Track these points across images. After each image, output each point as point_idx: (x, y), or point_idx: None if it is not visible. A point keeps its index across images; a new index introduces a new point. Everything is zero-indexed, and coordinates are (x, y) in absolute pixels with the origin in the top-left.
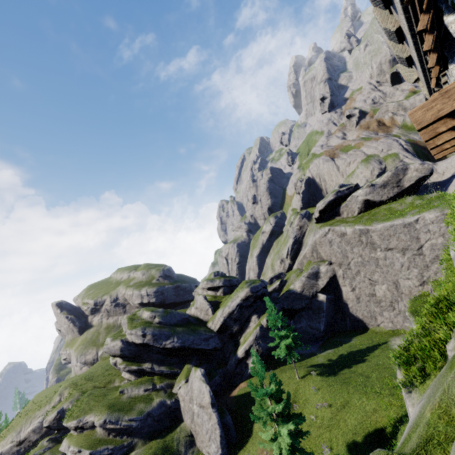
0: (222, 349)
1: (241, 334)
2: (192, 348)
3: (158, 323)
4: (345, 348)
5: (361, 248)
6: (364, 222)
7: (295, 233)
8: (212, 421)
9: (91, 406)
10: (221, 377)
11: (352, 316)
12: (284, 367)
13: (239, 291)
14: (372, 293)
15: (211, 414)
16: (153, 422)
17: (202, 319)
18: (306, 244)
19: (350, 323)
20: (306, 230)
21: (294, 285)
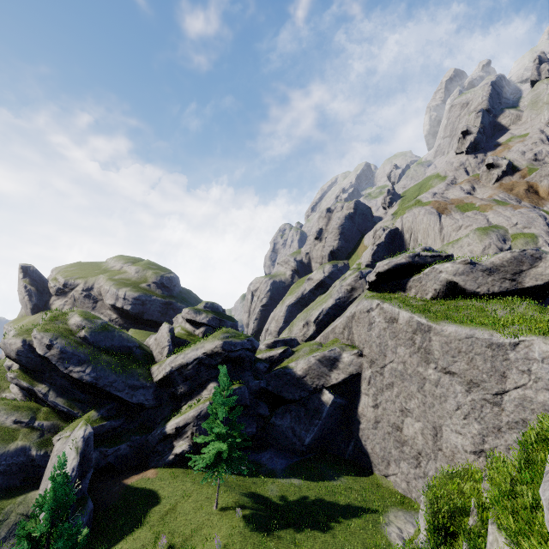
0: (157, 409)
1: (187, 400)
2: (107, 390)
3: (82, 338)
4: (319, 487)
5: (409, 351)
6: (431, 313)
7: (341, 294)
8: None
9: None
10: (132, 447)
11: (359, 441)
12: None
13: (209, 340)
14: (397, 425)
15: None
16: None
17: (154, 357)
18: (344, 313)
19: (353, 450)
20: (358, 296)
21: (297, 363)
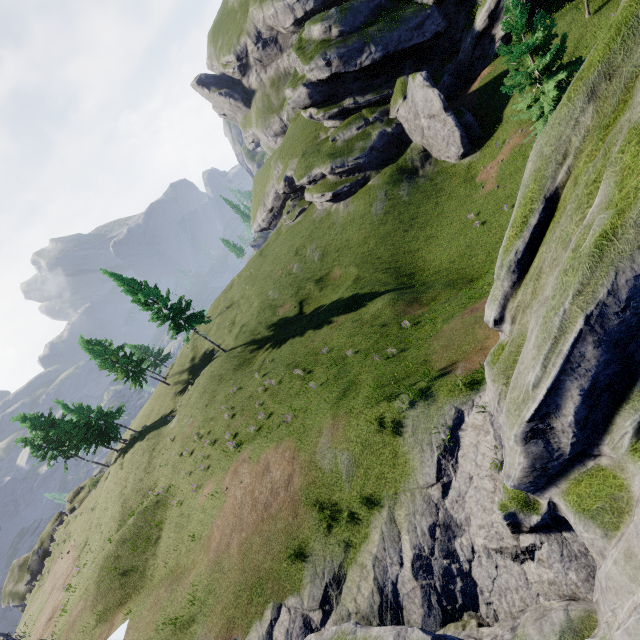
0: (448, 32)
1: None
2: (400, 51)
3: (339, 37)
4: None
5: None
6: None
7: None
8: (447, 127)
9: (311, 163)
10: (451, 75)
11: None
12: (562, 11)
13: None
14: None
15: (445, 120)
16: (379, 154)
17: None
18: None
19: None
20: None
21: None
